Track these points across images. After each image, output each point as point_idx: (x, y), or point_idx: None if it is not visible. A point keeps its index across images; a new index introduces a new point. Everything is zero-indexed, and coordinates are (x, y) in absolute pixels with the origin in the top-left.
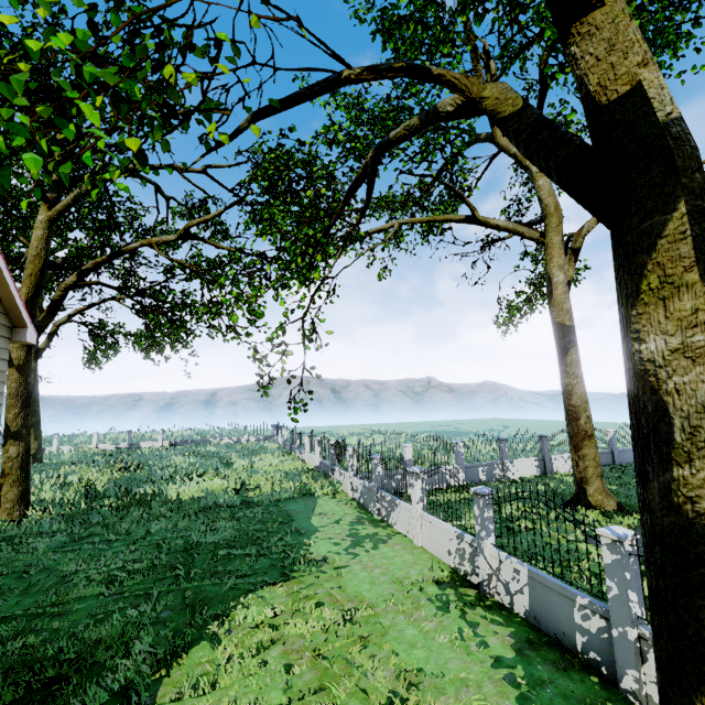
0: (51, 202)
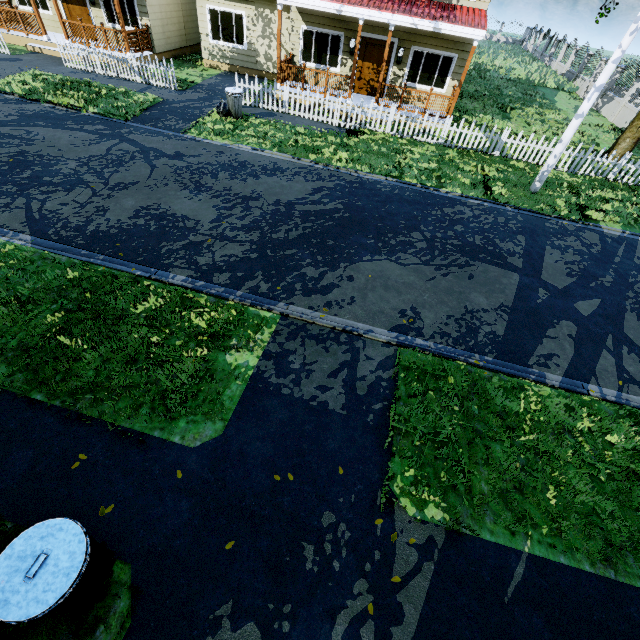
0: None
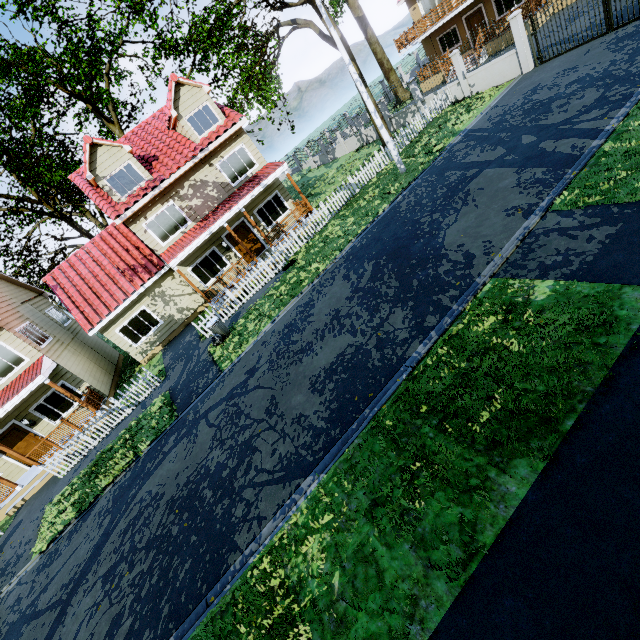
0: (109, 121)
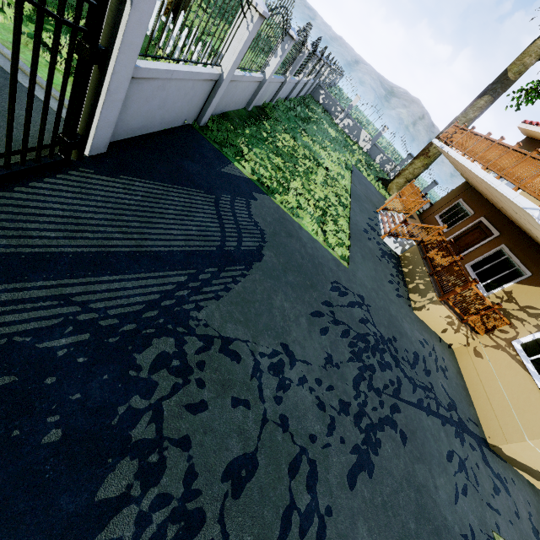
0: None
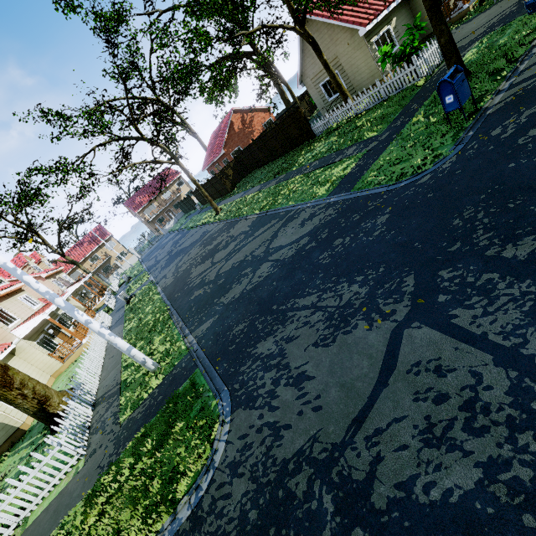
0: None
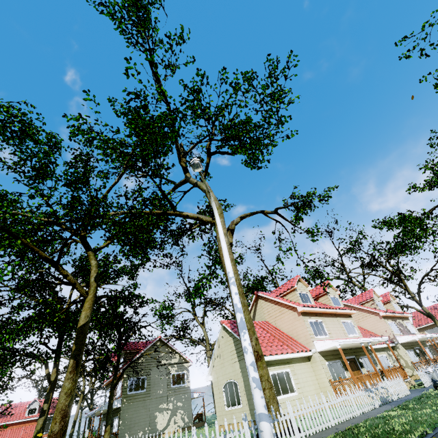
0: None
